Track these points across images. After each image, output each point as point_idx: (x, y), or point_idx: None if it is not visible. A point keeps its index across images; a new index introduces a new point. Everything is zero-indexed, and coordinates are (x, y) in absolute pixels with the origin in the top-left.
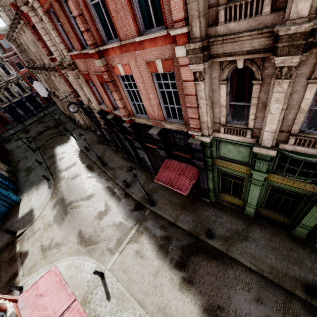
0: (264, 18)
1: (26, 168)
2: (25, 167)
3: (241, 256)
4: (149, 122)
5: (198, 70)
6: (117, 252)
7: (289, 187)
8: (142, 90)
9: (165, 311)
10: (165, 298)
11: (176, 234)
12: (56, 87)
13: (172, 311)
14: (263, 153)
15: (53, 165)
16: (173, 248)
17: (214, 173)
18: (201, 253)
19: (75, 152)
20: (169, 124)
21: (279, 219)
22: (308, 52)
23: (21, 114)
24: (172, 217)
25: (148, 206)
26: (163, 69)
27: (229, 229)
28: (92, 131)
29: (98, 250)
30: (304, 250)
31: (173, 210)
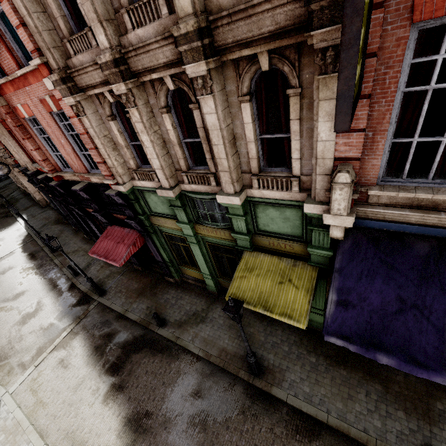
0: (96, 50)
1: None
2: None
3: (191, 342)
4: (76, 177)
5: (72, 103)
6: (32, 366)
7: (219, 240)
8: (52, 135)
9: (74, 436)
10: (80, 418)
11: (122, 328)
12: None
13: (83, 434)
14: (167, 196)
15: None
16: (112, 347)
17: (160, 238)
18: (147, 347)
19: (18, 238)
20: (91, 175)
21: None
22: (130, 80)
23: None
24: (123, 307)
25: (95, 297)
26: (56, 107)
27: (187, 312)
28: (53, 208)
29: (4, 369)
30: (262, 323)
31: (126, 298)
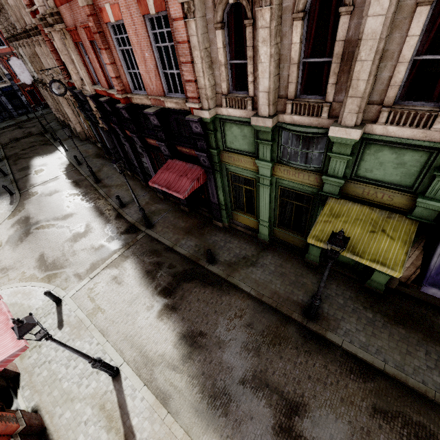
0: None
1: None
2: None
3: (243, 281)
4: (148, 101)
5: None
6: (88, 277)
7: (297, 185)
8: (136, 47)
9: (133, 340)
10: (137, 326)
11: (171, 259)
12: (44, 68)
13: (141, 339)
14: (261, 126)
15: (24, 178)
16: (162, 274)
17: (223, 178)
18: (197, 279)
19: (61, 165)
20: (168, 98)
21: (294, 242)
22: None
23: None
24: (171, 241)
25: (143, 229)
26: (155, 8)
27: (236, 255)
28: (92, 143)
29: (61, 276)
30: (315, 276)
31: (174, 234)
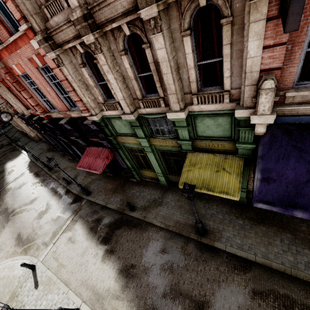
0: (68, 11)
1: None
2: None
3: (155, 219)
4: (61, 115)
5: (53, 57)
6: (51, 243)
7: (168, 148)
8: (40, 86)
9: (87, 283)
10: (88, 272)
11: (106, 214)
12: None
13: (92, 281)
14: (129, 119)
15: (1, 180)
16: (101, 227)
17: (124, 151)
18: (125, 225)
19: (25, 164)
20: (71, 112)
21: None
22: (97, 31)
23: None
24: (104, 201)
25: (84, 197)
26: (41, 63)
27: (148, 200)
28: (44, 142)
29: (34, 247)
30: (201, 202)
31: (105, 195)
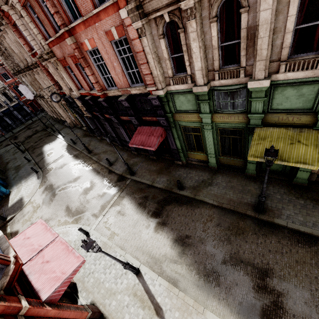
0: None
1: (15, 167)
2: (14, 166)
3: (206, 197)
4: (119, 92)
5: (139, 26)
6: (101, 215)
7: (230, 125)
8: (107, 61)
9: (142, 249)
10: (142, 240)
11: (153, 192)
12: (41, 87)
13: (148, 248)
14: (200, 92)
15: (41, 160)
16: (150, 203)
17: (178, 131)
18: (174, 202)
19: (63, 147)
20: (133, 88)
21: (235, 163)
22: None
23: (9, 123)
24: (150, 180)
25: (129, 176)
26: (118, 35)
27: (197, 180)
28: (79, 128)
29: (84, 217)
30: (256, 183)
31: (150, 175)
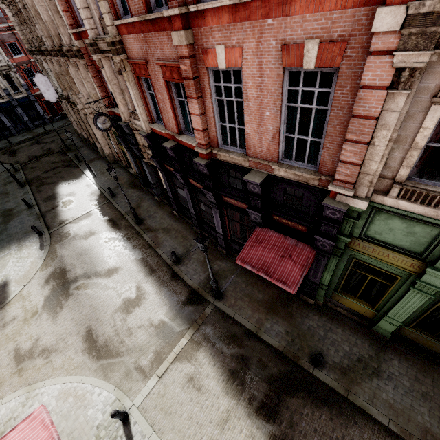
0: None
1: (3, 211)
2: (2, 208)
3: (371, 404)
4: (244, 162)
5: (414, 64)
6: (155, 375)
7: None
8: (251, 102)
9: None
10: None
11: (258, 352)
12: (74, 88)
13: None
14: None
15: (51, 212)
16: (253, 377)
17: (340, 261)
18: (302, 391)
19: (91, 196)
20: (287, 168)
21: (433, 347)
22: None
23: (6, 125)
24: (252, 322)
25: (211, 300)
26: (316, 62)
27: (347, 354)
28: (122, 167)
29: (120, 369)
30: None
31: (253, 310)
